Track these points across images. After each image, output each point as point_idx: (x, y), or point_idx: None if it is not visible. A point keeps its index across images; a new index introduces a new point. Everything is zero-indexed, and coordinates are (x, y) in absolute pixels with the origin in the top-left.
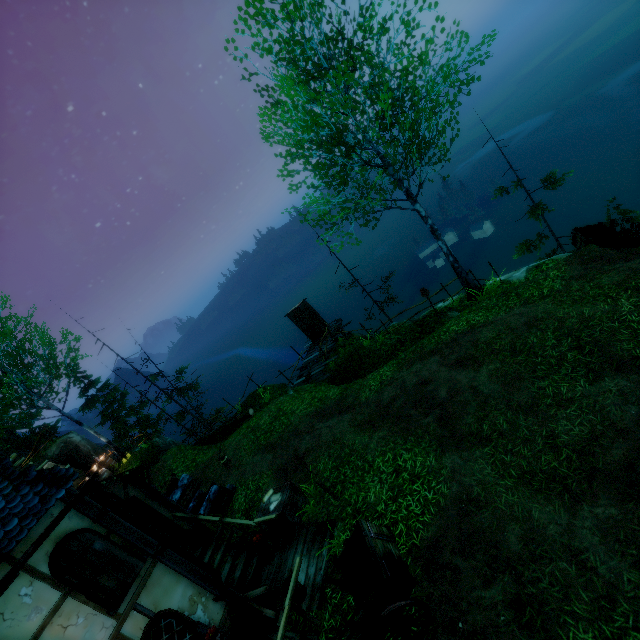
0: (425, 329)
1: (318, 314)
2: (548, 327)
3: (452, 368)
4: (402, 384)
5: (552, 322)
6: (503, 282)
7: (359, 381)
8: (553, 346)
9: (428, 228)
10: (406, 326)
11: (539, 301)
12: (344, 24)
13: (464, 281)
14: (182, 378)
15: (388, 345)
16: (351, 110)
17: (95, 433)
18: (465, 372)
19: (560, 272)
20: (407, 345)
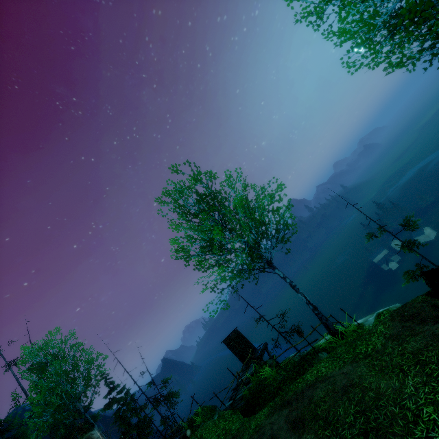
0: (300, 369)
1: (247, 339)
2: (354, 397)
3: (289, 428)
4: (261, 435)
5: (358, 391)
6: (359, 326)
7: (251, 418)
8: (349, 424)
9: (289, 284)
10: (292, 362)
11: (361, 360)
12: (201, 195)
13: (325, 325)
14: (165, 387)
15: (277, 381)
16: (224, 222)
17: (100, 435)
18: (293, 437)
19: (384, 328)
20: (286, 384)
